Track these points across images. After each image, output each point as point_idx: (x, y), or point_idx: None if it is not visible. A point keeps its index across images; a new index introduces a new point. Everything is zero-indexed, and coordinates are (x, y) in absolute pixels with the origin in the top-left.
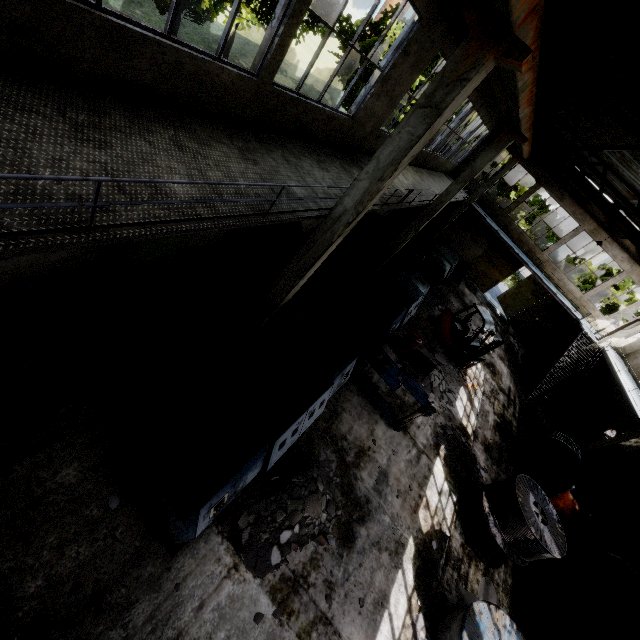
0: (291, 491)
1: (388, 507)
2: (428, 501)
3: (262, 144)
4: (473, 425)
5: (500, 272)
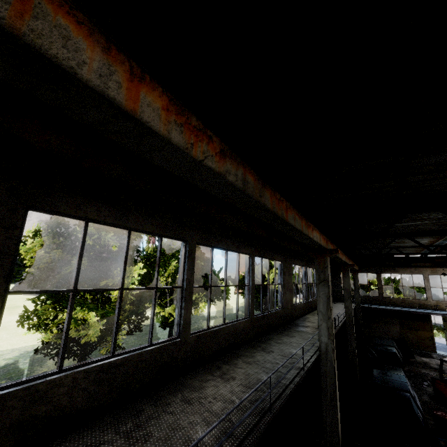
0: None
1: None
2: None
3: (264, 343)
4: None
5: (424, 330)
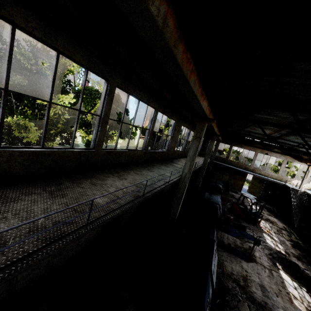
0: (229, 305)
1: (277, 303)
2: (293, 294)
3: (150, 166)
4: (282, 249)
5: (240, 180)
